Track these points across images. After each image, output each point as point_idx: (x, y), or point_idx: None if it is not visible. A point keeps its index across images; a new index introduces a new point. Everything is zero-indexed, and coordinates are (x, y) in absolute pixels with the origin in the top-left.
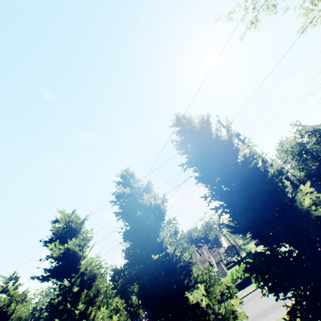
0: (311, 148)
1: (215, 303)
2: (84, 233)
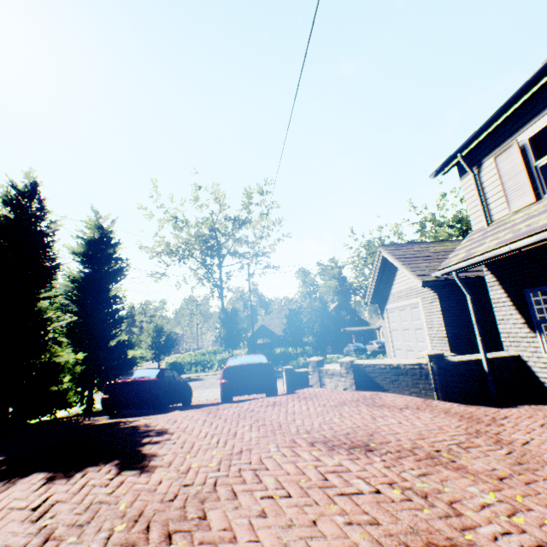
0: None
1: None
2: None
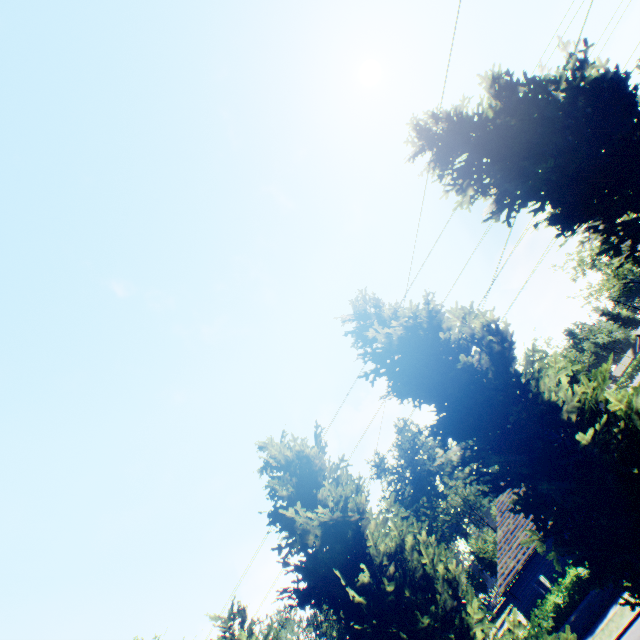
0: None
1: None
2: (331, 472)
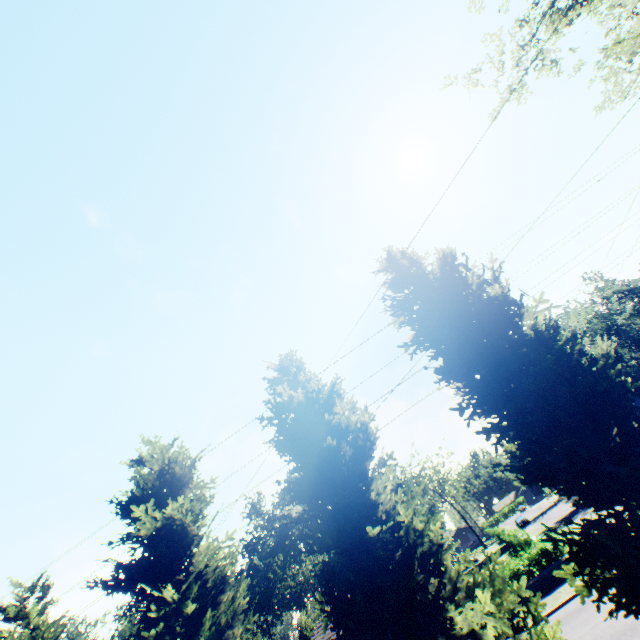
0: (624, 324)
1: (508, 632)
2: (196, 487)
